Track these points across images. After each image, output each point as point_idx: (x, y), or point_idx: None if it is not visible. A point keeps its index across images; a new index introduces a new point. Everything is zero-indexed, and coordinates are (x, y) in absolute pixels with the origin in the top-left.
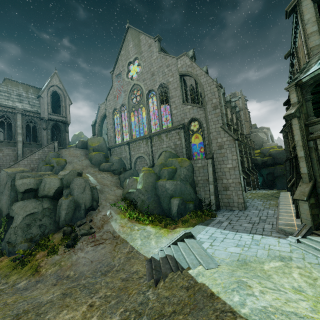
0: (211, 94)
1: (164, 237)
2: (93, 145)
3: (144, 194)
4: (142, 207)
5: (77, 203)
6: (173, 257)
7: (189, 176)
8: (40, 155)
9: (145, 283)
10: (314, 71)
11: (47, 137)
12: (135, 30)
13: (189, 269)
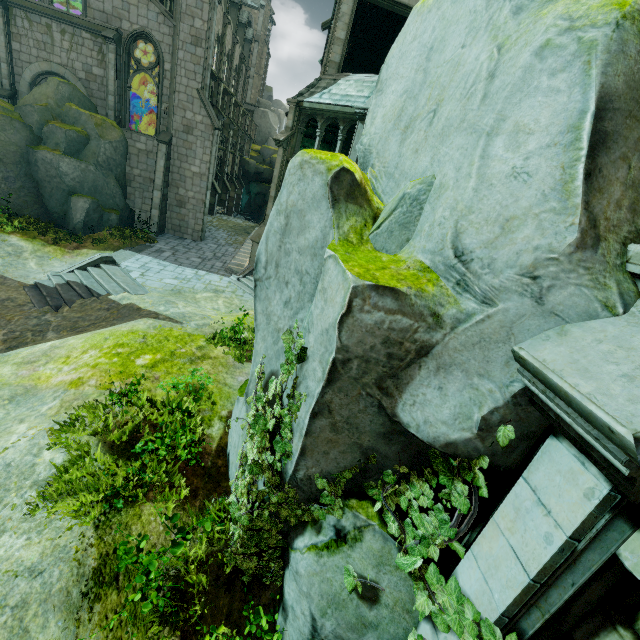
0: (195, 2)
1: (57, 260)
2: None
3: None
4: None
5: None
6: (81, 284)
7: (116, 162)
8: None
9: (34, 310)
10: (314, 102)
11: None
12: None
13: (109, 296)
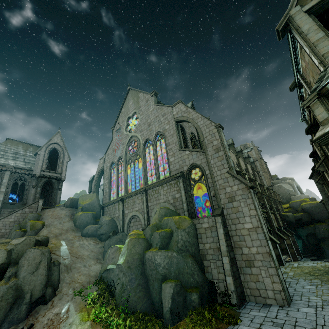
0: (210, 136)
1: None
2: (83, 203)
3: (125, 274)
4: (120, 298)
5: (21, 291)
6: None
7: (190, 243)
8: (17, 217)
9: None
10: None
11: (35, 195)
12: (135, 90)
13: None
